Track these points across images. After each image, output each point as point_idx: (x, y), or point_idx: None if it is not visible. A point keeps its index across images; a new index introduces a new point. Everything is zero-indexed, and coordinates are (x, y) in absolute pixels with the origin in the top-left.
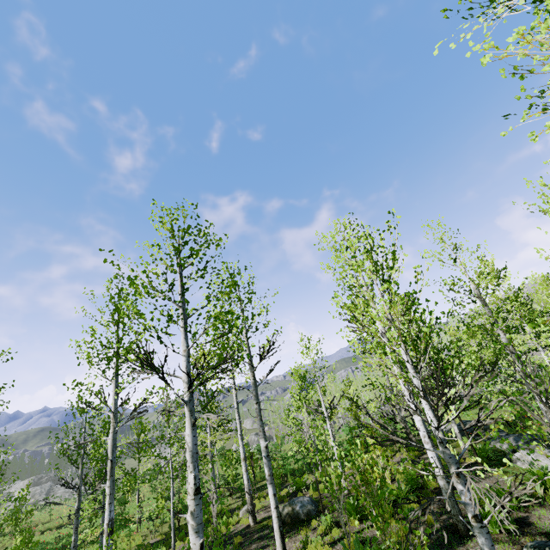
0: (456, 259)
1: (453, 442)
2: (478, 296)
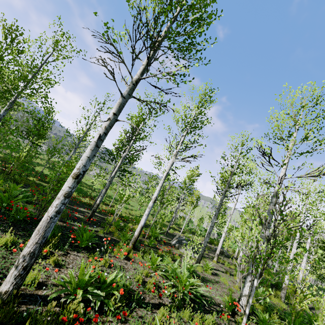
0: None
1: None
2: None
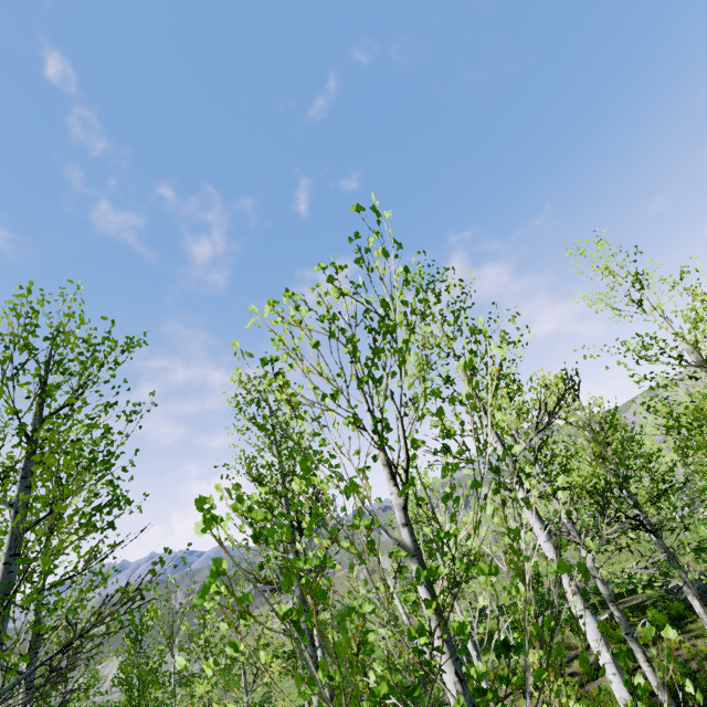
0: (642, 300)
1: (695, 620)
2: (699, 363)
